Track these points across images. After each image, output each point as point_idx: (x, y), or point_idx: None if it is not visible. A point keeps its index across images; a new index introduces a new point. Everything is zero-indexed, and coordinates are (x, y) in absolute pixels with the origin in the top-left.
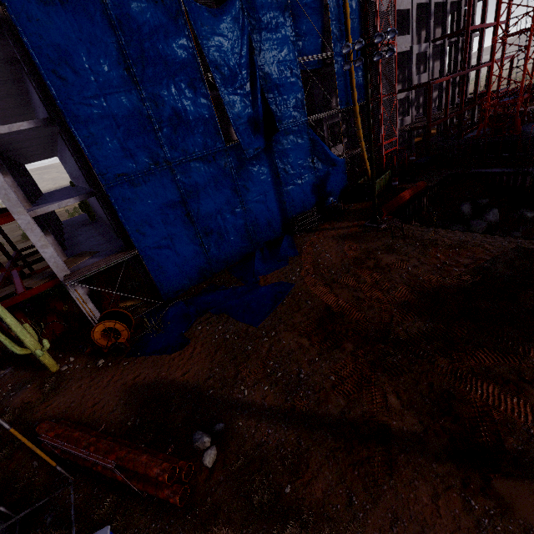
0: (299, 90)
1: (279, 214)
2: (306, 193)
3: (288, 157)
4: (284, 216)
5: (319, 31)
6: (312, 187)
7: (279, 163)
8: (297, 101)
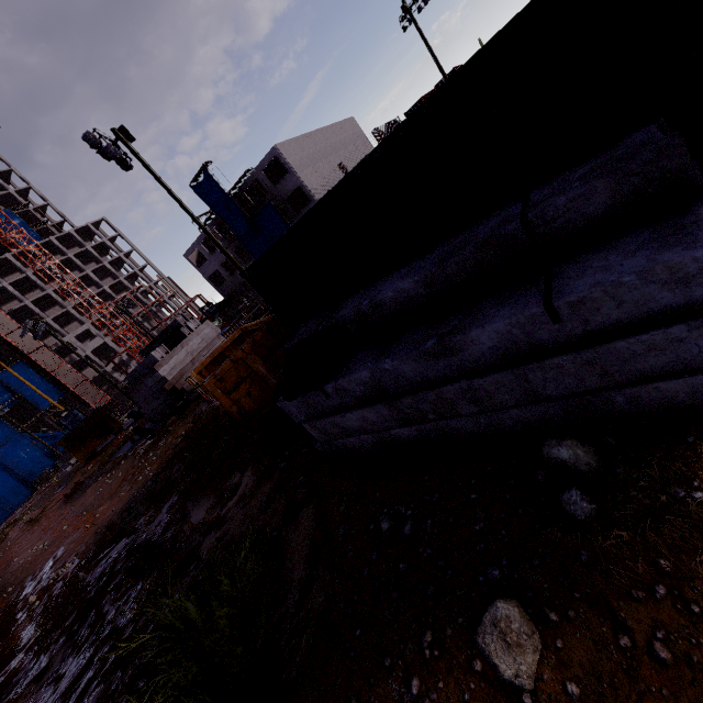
0: (2, 423)
1: (23, 484)
2: (41, 462)
3: (12, 455)
4: (28, 483)
5: (5, 390)
6: (45, 457)
7: (6, 461)
8: (3, 428)
